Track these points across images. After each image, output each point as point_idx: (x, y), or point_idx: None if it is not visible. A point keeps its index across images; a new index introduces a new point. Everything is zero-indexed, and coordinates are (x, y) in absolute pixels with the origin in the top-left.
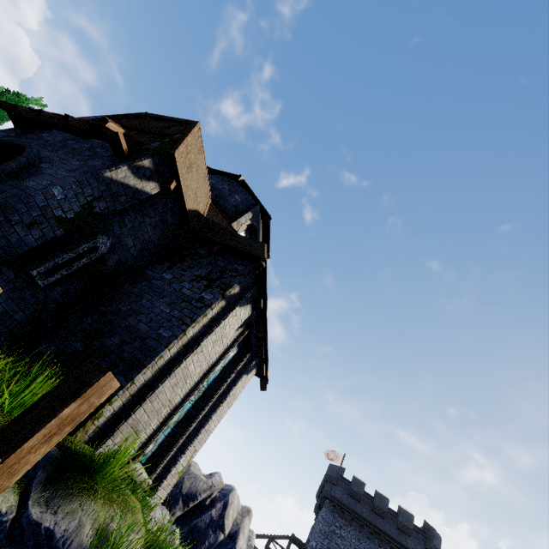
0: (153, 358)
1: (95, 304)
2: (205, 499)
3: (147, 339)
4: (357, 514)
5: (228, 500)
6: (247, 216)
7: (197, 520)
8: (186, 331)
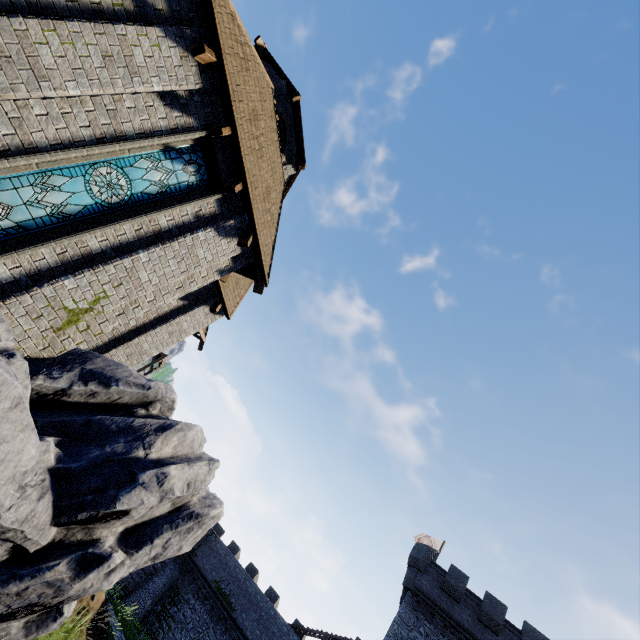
0: None
1: None
2: (134, 406)
3: None
4: (453, 620)
5: (176, 425)
6: None
7: (105, 417)
8: None
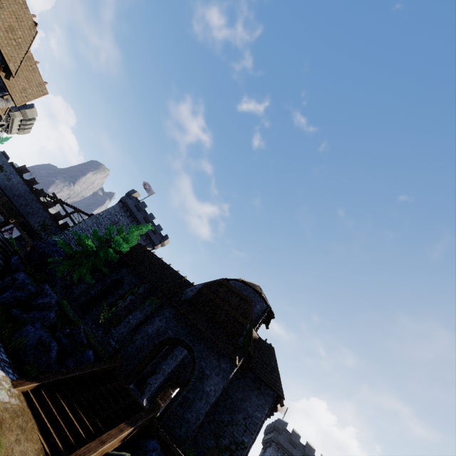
0: (243, 455)
1: (212, 413)
2: None
3: (239, 442)
4: None
5: None
6: (262, 317)
7: None
8: (253, 438)
